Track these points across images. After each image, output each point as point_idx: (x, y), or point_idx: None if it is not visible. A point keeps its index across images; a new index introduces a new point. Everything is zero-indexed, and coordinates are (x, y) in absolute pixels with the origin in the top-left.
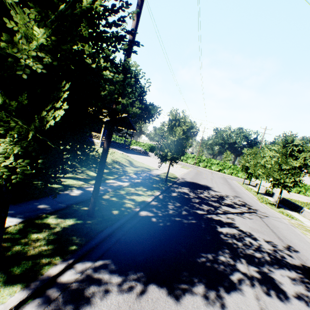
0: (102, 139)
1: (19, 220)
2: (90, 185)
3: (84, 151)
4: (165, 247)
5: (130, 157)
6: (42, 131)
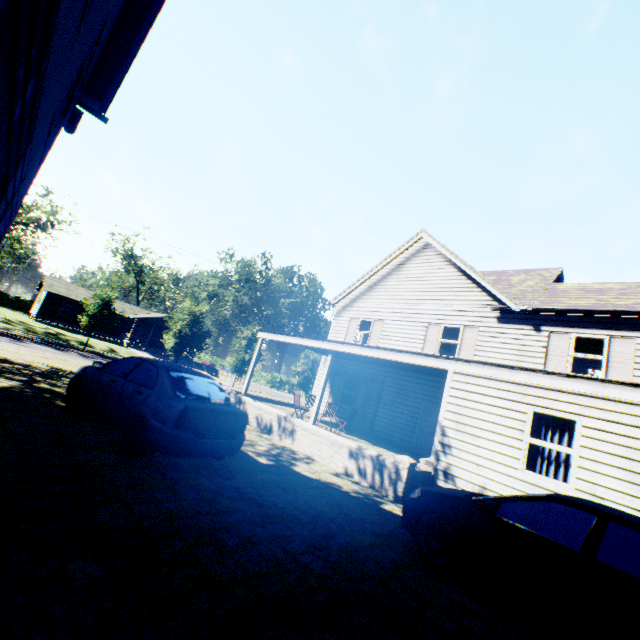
0: (132, 340)
1: None
2: None
3: None
4: None
5: (136, 354)
6: None
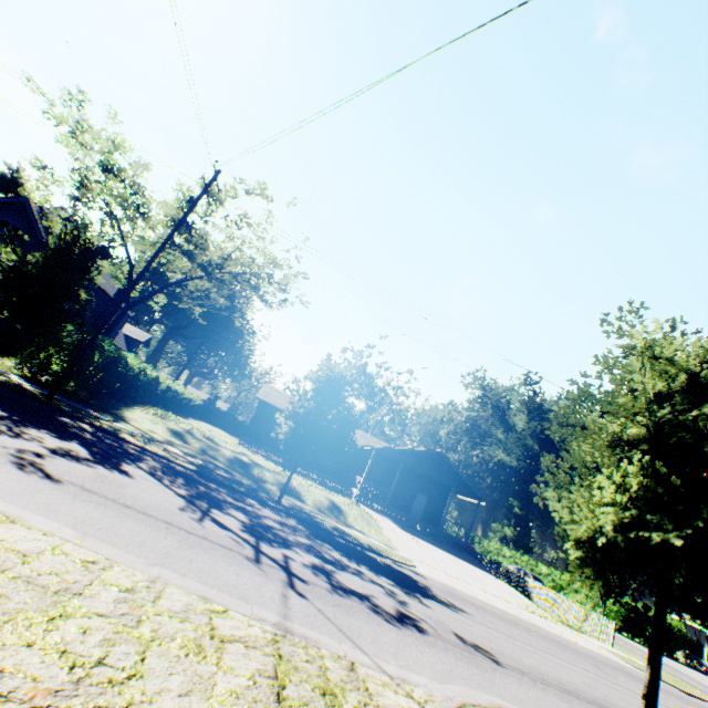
0: (365, 489)
1: (26, 384)
2: (134, 429)
3: (3, 291)
4: (6, 397)
5: (374, 520)
6: (3, 285)
